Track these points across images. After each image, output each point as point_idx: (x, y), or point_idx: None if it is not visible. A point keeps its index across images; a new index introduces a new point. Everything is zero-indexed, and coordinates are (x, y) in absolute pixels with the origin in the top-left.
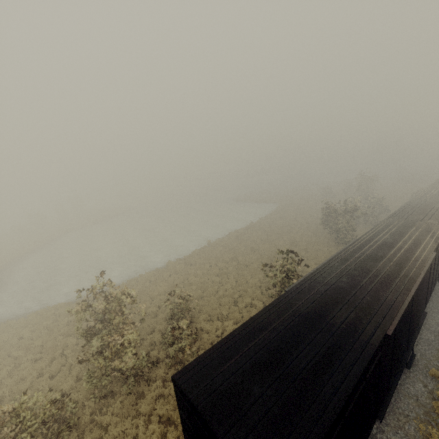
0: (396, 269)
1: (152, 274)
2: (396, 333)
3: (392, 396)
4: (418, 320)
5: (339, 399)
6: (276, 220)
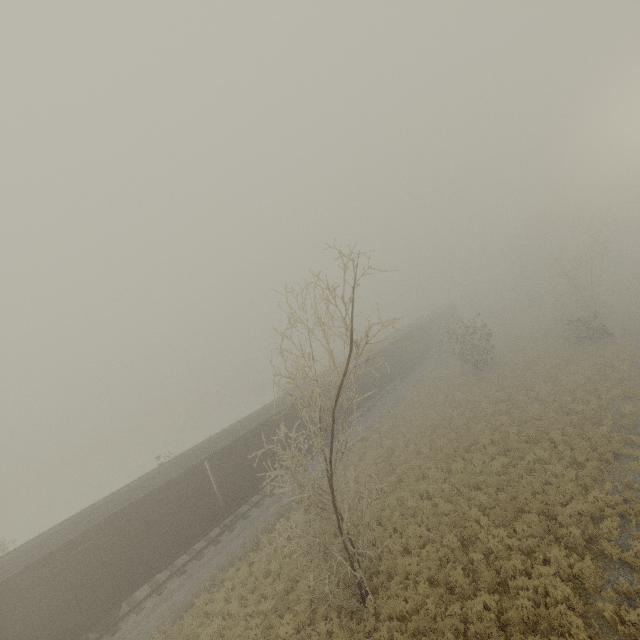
0: (205, 449)
1: None
2: (169, 500)
3: (184, 553)
4: (252, 486)
5: (55, 547)
6: None
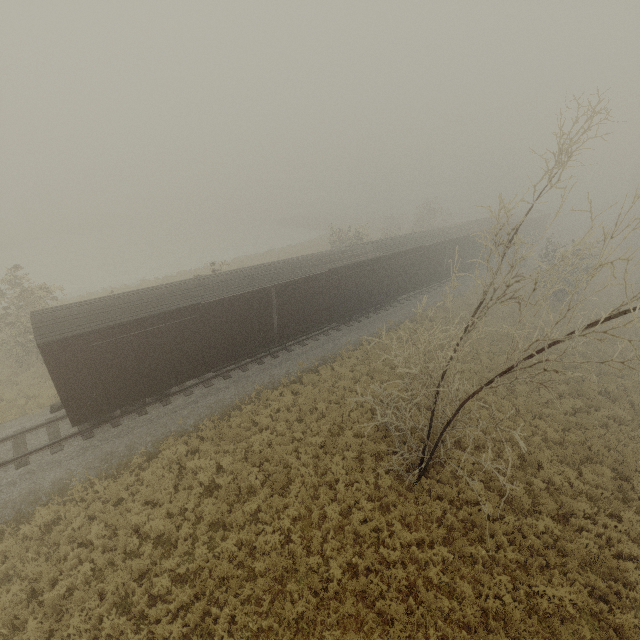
0: (272, 275)
1: (118, 289)
2: (232, 313)
3: (235, 363)
4: (305, 326)
5: (123, 320)
6: (305, 250)
